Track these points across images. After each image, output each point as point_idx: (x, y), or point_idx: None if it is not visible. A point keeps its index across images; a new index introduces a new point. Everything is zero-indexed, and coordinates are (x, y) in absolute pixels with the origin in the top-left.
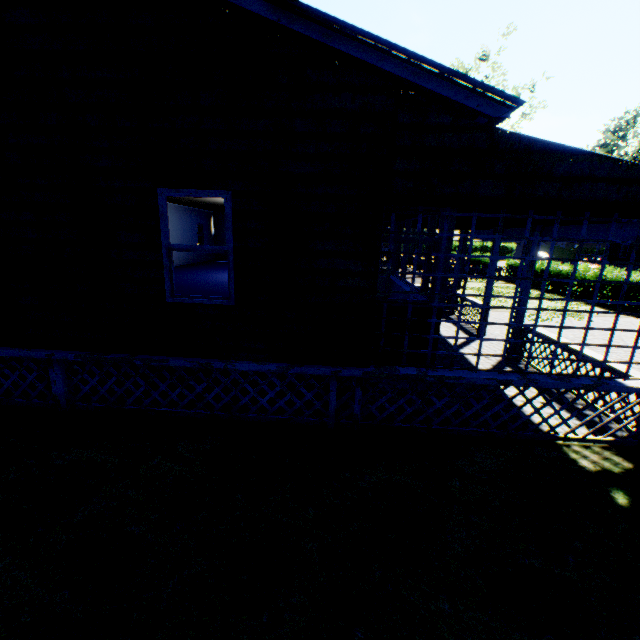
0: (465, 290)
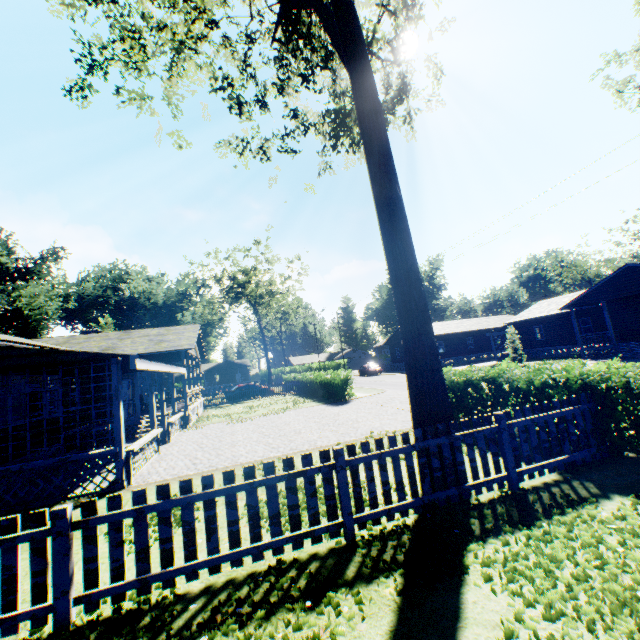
0: (238, 408)
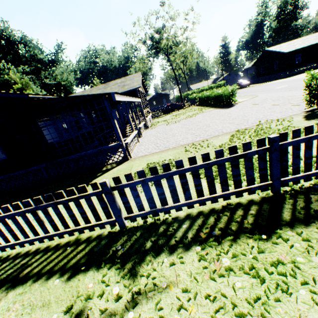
0: (169, 117)
